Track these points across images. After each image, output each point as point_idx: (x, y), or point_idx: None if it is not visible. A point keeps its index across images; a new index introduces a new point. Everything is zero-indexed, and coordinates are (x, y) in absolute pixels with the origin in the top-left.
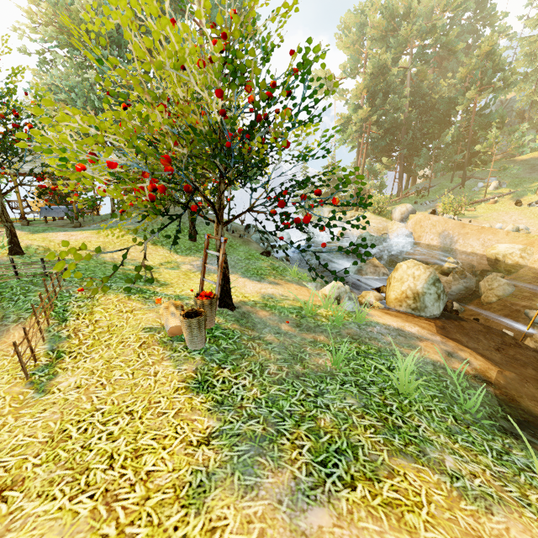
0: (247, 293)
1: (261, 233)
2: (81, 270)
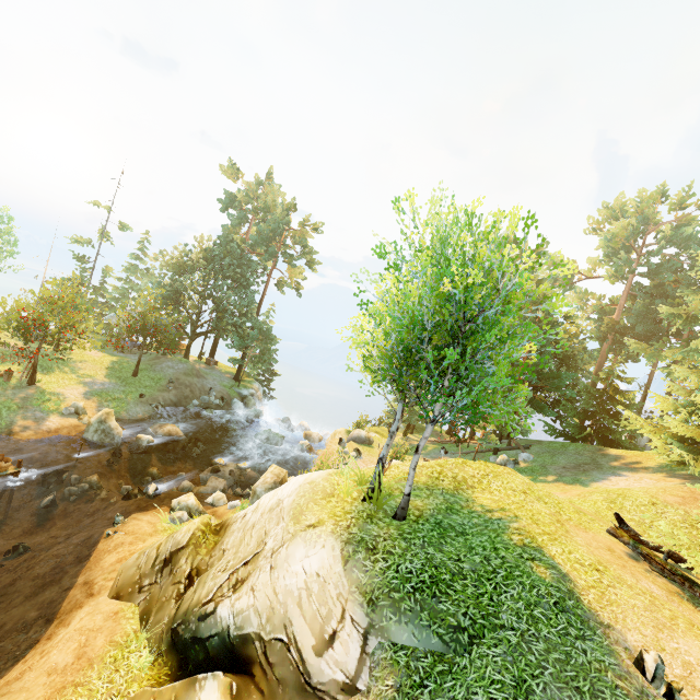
0: (56, 389)
1: (220, 398)
2: (43, 360)
